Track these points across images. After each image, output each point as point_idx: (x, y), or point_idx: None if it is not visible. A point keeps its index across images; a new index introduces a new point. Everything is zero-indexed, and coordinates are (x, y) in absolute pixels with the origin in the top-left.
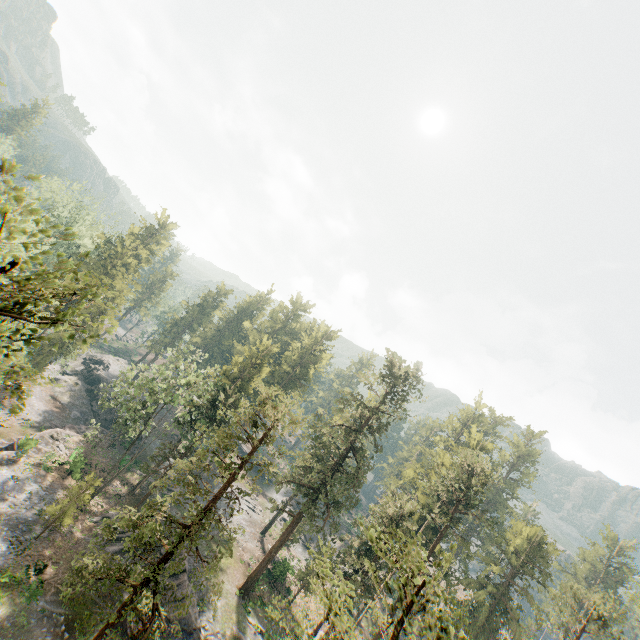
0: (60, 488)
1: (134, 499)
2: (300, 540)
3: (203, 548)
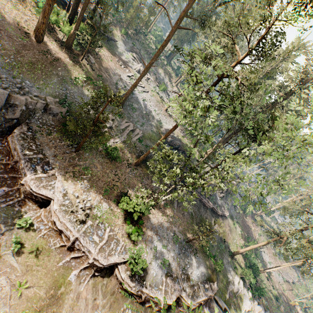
0: (149, 221)
1: (141, 164)
2: (157, 87)
3: (193, 160)
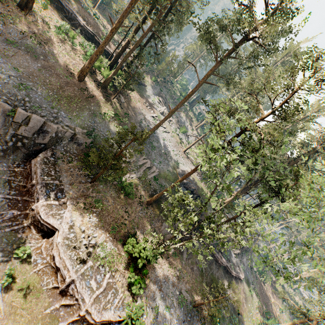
0: (153, 272)
1: (153, 204)
2: (178, 129)
3: (208, 206)
